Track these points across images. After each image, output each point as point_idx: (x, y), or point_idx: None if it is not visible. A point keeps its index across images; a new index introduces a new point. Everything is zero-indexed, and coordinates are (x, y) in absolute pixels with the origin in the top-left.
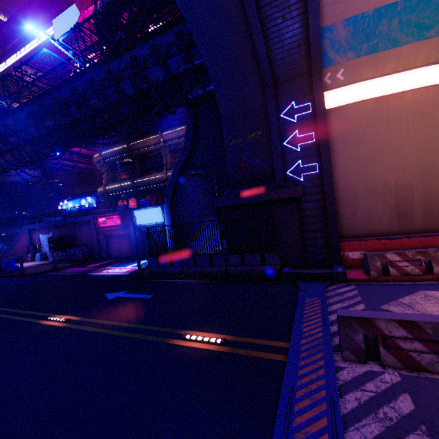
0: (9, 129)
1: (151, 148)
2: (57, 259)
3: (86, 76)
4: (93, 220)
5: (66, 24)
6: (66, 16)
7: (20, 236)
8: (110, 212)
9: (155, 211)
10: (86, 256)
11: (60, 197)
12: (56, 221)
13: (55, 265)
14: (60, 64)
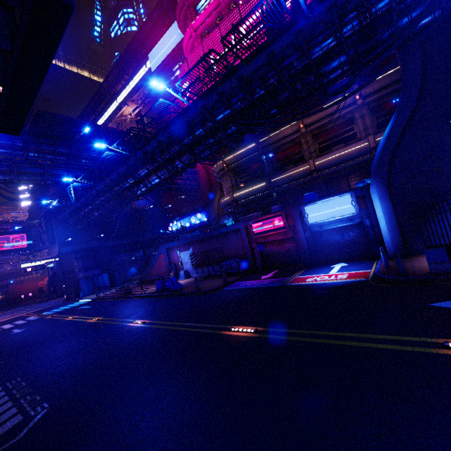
0: (174, 136)
1: (287, 139)
2: (204, 275)
3: (296, 27)
4: (244, 227)
5: (161, 53)
6: (160, 45)
7: (158, 257)
8: (267, 215)
9: (339, 202)
10: (243, 268)
11: (168, 218)
12: (197, 236)
13: (225, 279)
14: (245, 34)
